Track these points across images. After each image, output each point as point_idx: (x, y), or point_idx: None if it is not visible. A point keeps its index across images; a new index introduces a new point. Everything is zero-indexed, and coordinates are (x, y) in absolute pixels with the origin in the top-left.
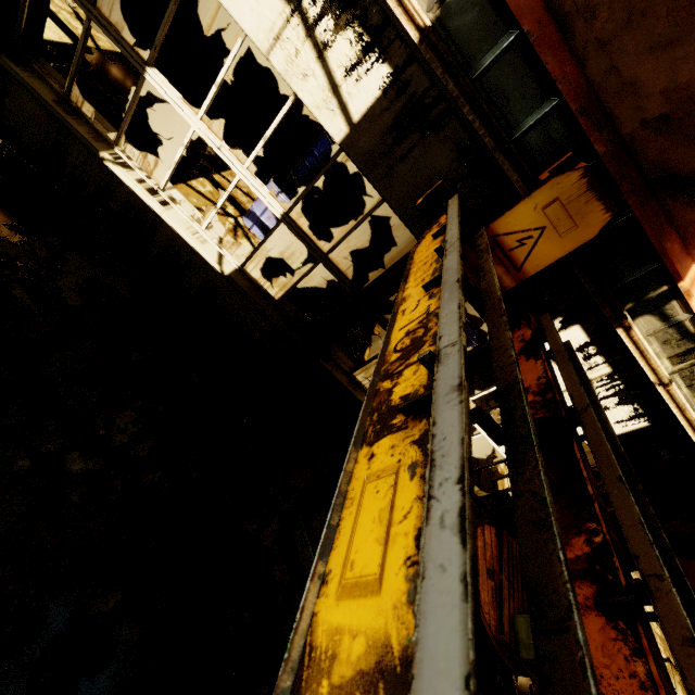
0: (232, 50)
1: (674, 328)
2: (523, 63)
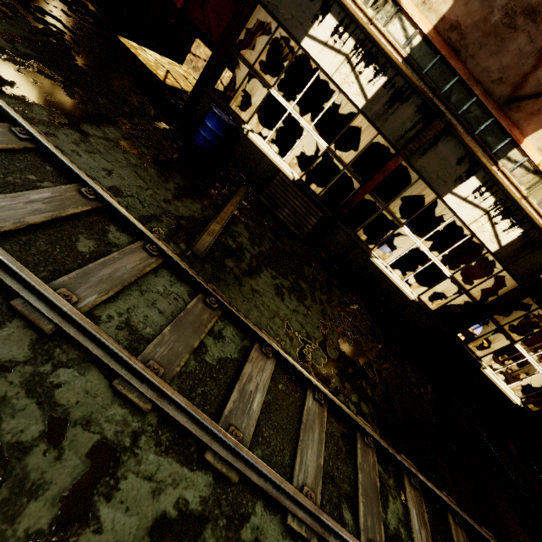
0: (447, 221)
1: None
2: None
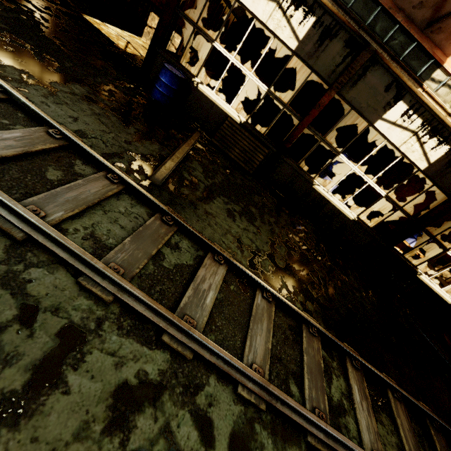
0: (379, 145)
1: None
2: None
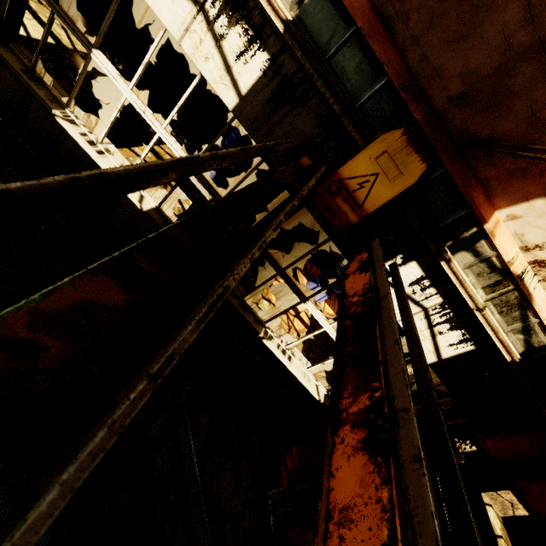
0: (156, 39)
1: (485, 263)
2: (360, 51)
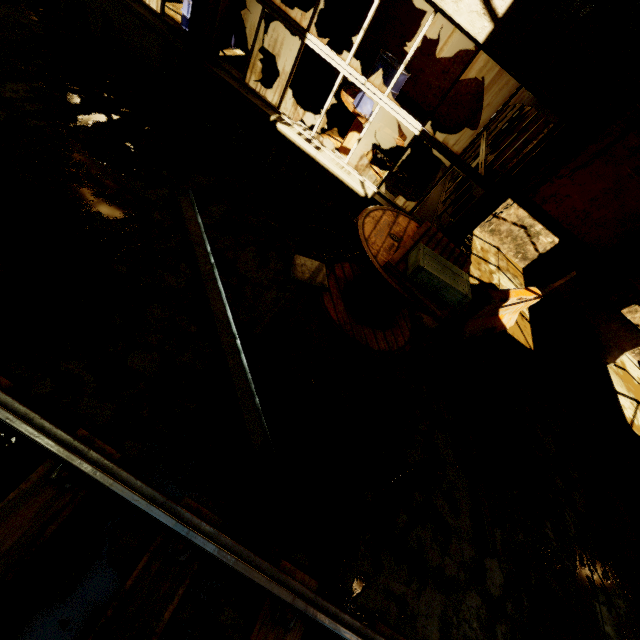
0: None
1: None
2: None
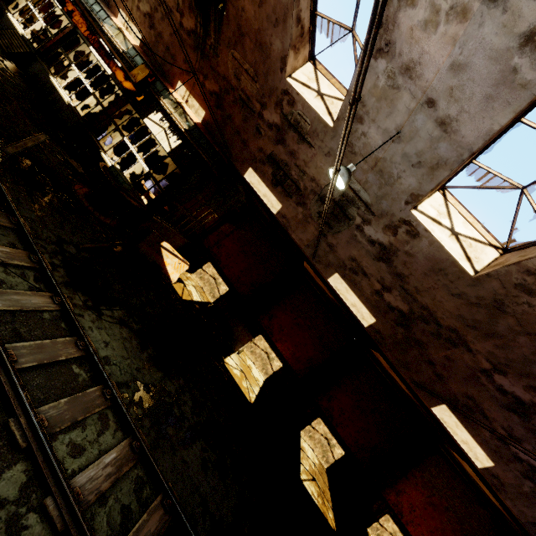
0: (94, 63)
1: (172, 101)
2: (140, 57)
